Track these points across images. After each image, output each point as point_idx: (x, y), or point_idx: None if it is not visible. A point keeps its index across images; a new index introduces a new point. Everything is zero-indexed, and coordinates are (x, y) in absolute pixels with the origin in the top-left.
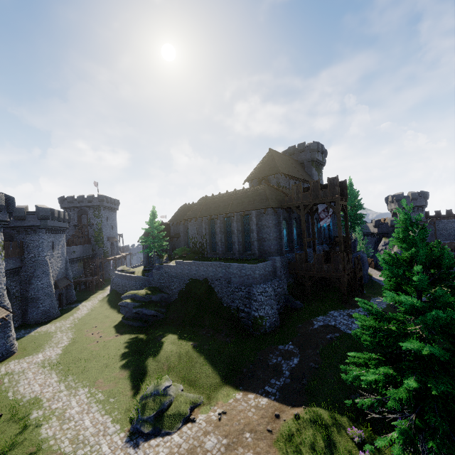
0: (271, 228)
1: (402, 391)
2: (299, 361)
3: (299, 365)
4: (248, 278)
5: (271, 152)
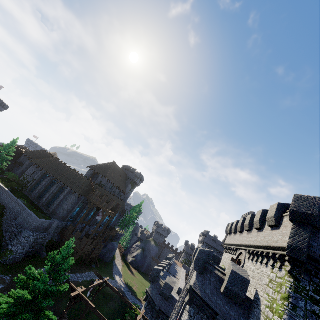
0: (69, 203)
1: (3, 310)
2: (2, 288)
3: (0, 290)
4: (28, 223)
5: (113, 163)
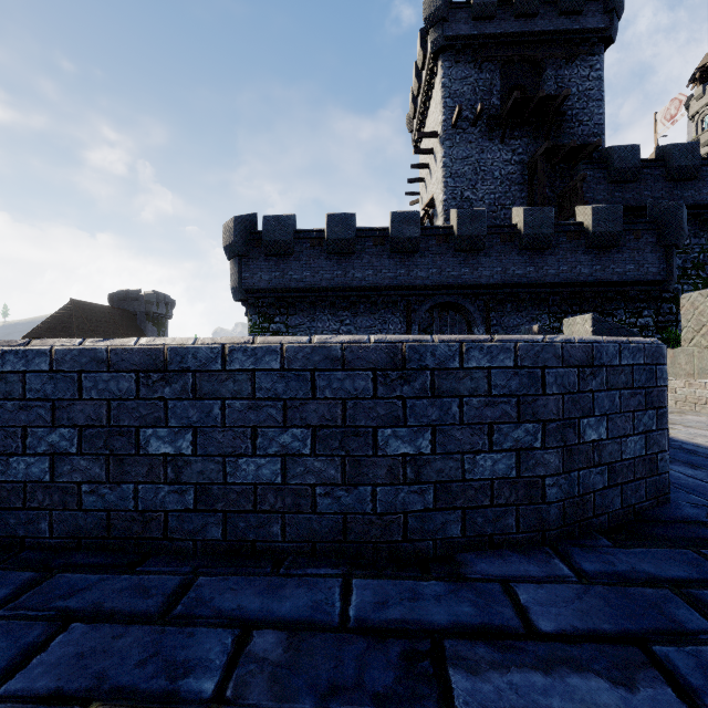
0: None
1: None
2: None
3: None
4: None
5: (72, 304)
